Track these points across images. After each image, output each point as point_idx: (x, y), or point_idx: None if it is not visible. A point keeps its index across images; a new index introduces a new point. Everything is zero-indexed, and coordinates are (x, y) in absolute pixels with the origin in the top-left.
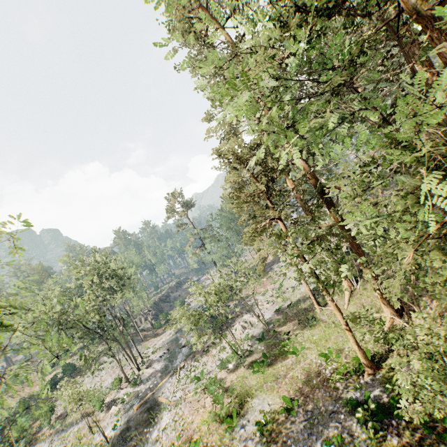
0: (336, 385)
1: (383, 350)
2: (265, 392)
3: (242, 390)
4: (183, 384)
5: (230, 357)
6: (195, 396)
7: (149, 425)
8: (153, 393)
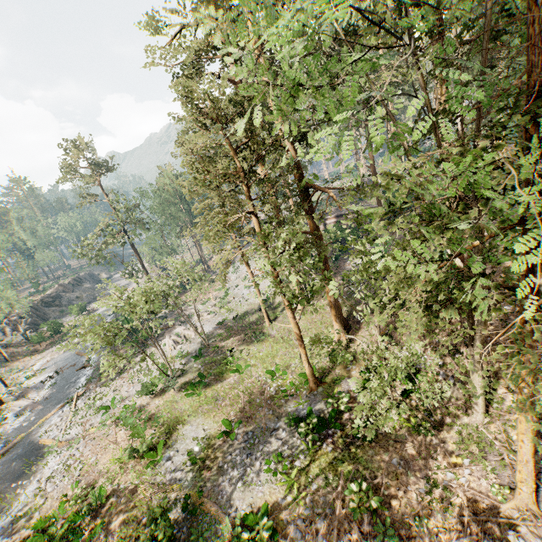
0: (280, 403)
1: (327, 365)
2: (200, 417)
3: (171, 417)
4: (82, 417)
5: (156, 380)
6: (101, 431)
7: (23, 478)
8: (29, 434)
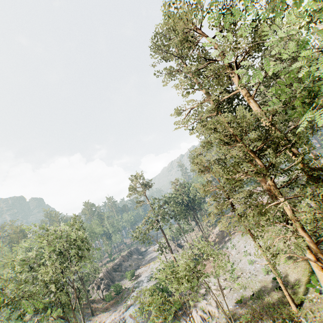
0: None
1: None
2: None
3: None
4: None
5: None
6: None
7: None
8: None
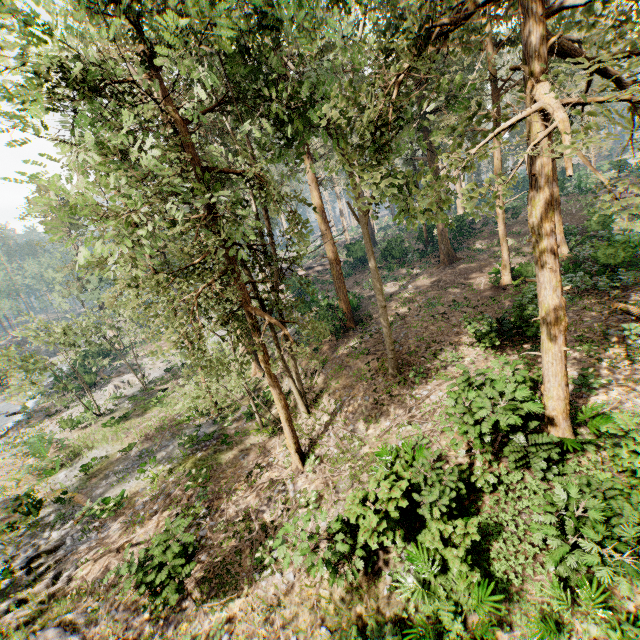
0: (183, 427)
1: (238, 397)
2: (109, 443)
3: (81, 444)
4: None
5: (82, 417)
6: (12, 460)
7: None
8: None
